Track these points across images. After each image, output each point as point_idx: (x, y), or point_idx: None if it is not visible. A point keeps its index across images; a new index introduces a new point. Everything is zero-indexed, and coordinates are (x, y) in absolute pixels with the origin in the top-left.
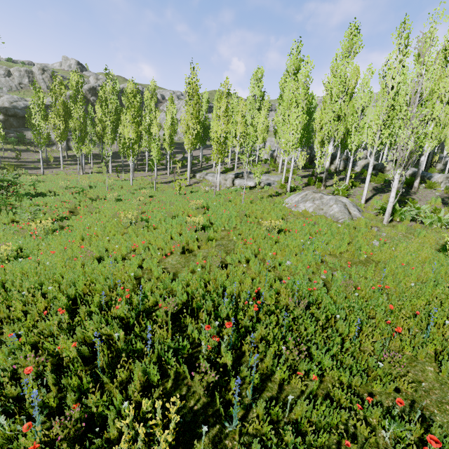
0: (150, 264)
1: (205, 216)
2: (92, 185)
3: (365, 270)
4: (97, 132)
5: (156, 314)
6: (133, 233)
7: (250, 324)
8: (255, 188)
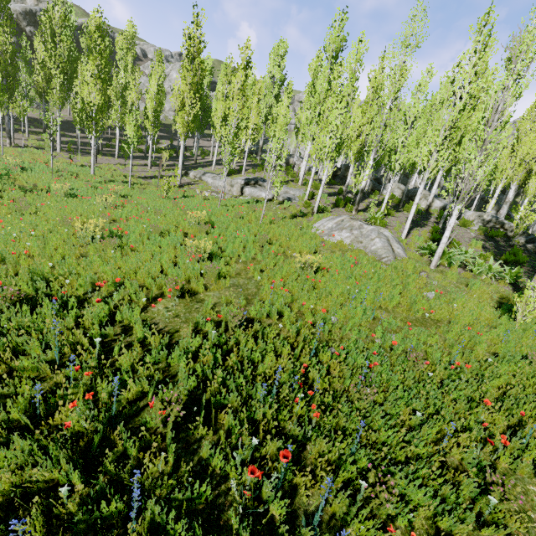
0: (128, 317)
1: (209, 237)
2: (27, 166)
3: (429, 334)
4: (36, 84)
5: (143, 422)
6: (97, 257)
7: (300, 432)
8: (271, 202)
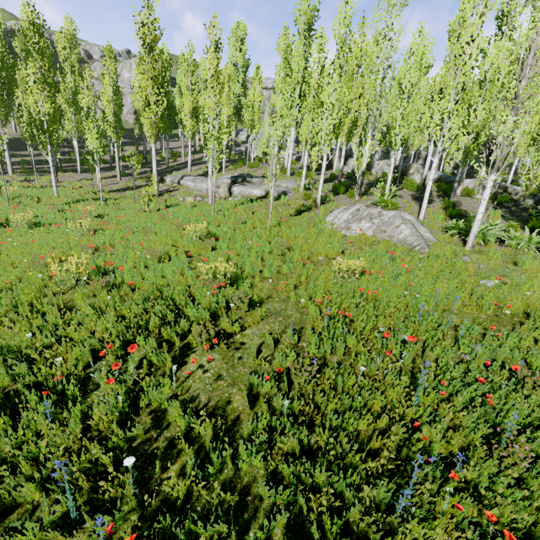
0: (158, 399)
1: (217, 253)
2: None
3: (519, 337)
4: None
5: None
6: (91, 309)
7: None
8: (265, 199)
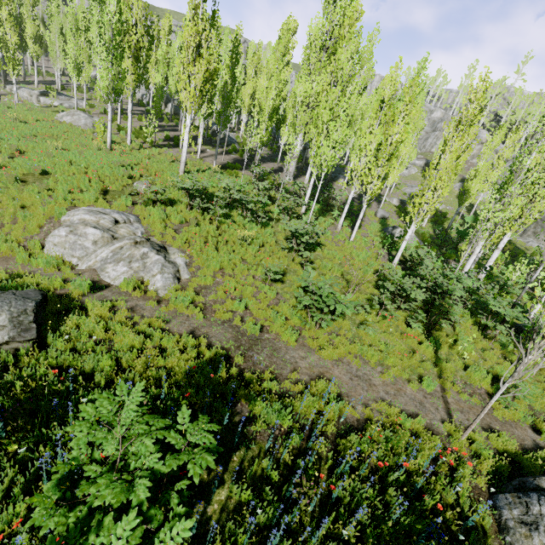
0: None
1: None
2: None
3: (53, 139)
4: None
5: None
6: None
7: None
8: (55, 107)
